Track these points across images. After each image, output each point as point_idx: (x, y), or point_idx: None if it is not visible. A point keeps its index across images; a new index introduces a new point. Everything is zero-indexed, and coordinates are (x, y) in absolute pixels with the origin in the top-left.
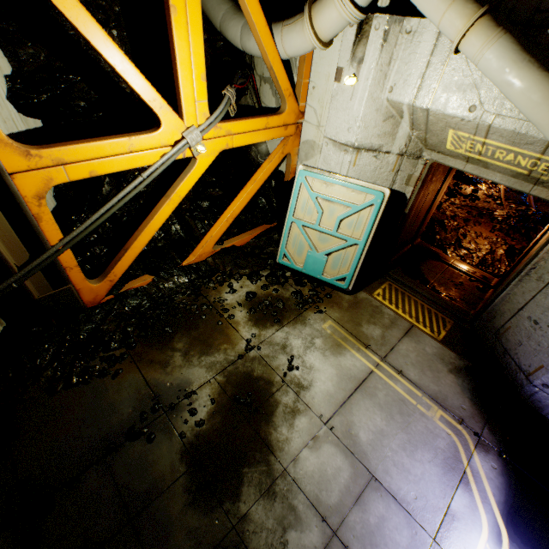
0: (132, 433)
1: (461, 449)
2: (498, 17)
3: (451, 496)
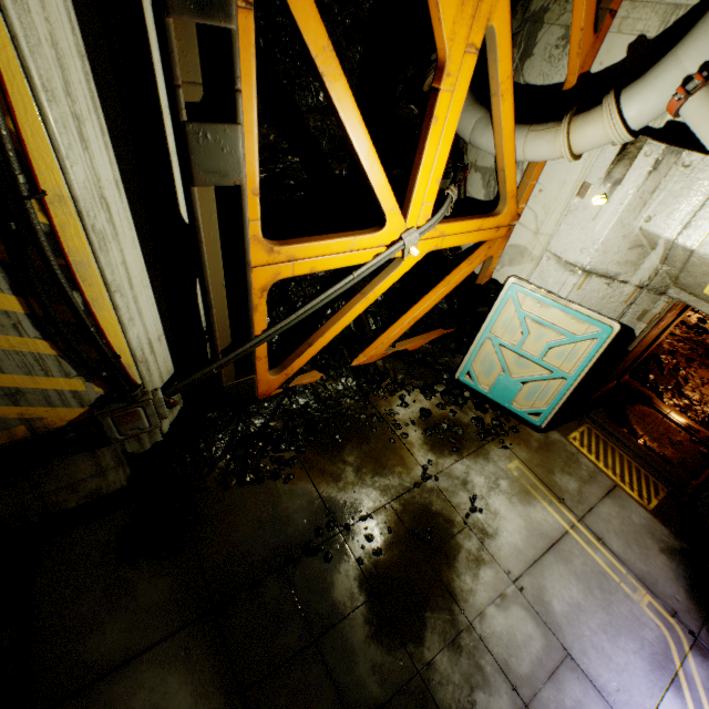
0: (311, 548)
1: (673, 647)
2: None
3: (659, 697)
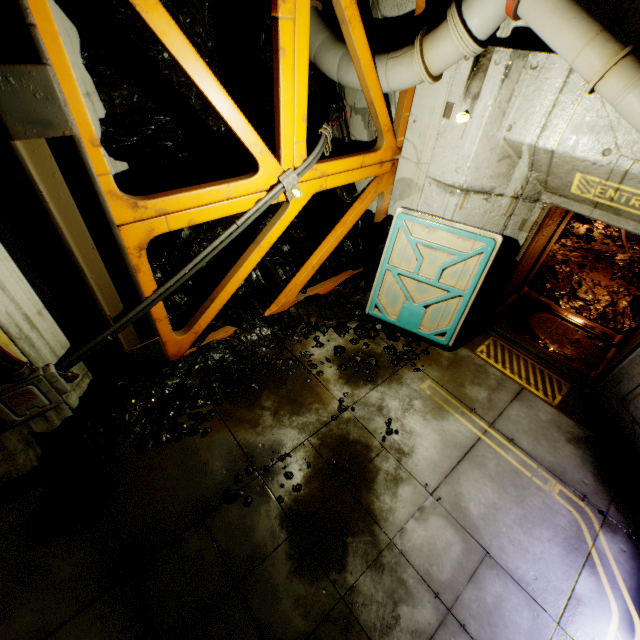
0: (229, 495)
1: (585, 529)
2: None
3: (575, 578)
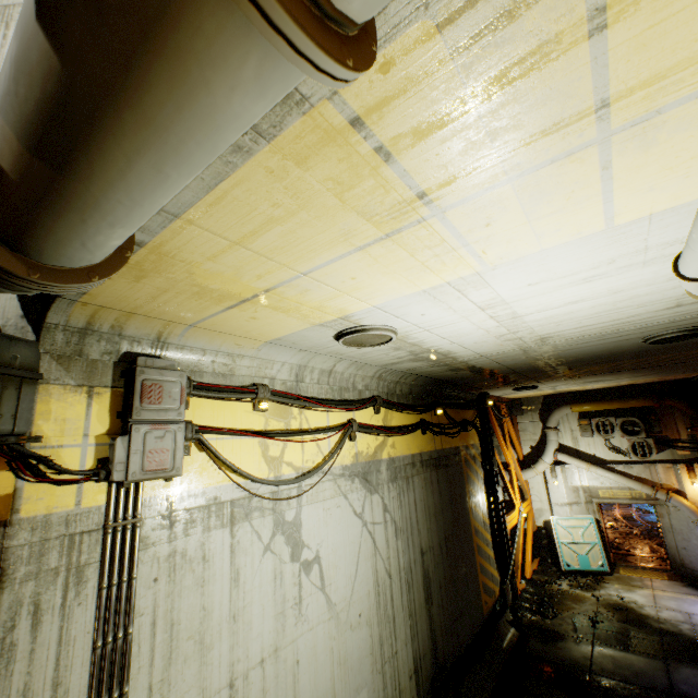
0: (594, 620)
1: None
2: (593, 464)
3: None
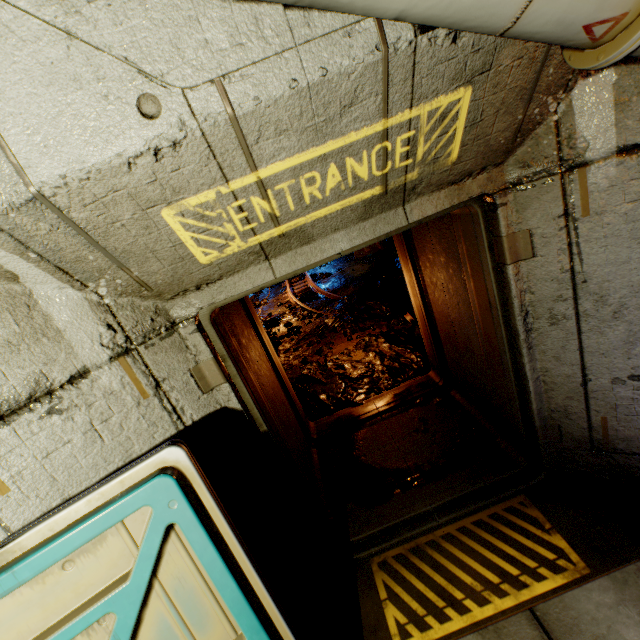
0: None
1: None
2: None
3: None
